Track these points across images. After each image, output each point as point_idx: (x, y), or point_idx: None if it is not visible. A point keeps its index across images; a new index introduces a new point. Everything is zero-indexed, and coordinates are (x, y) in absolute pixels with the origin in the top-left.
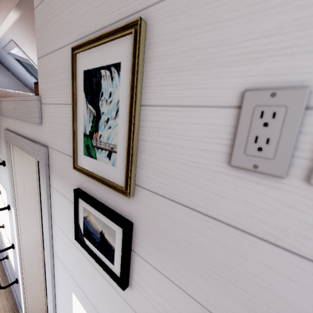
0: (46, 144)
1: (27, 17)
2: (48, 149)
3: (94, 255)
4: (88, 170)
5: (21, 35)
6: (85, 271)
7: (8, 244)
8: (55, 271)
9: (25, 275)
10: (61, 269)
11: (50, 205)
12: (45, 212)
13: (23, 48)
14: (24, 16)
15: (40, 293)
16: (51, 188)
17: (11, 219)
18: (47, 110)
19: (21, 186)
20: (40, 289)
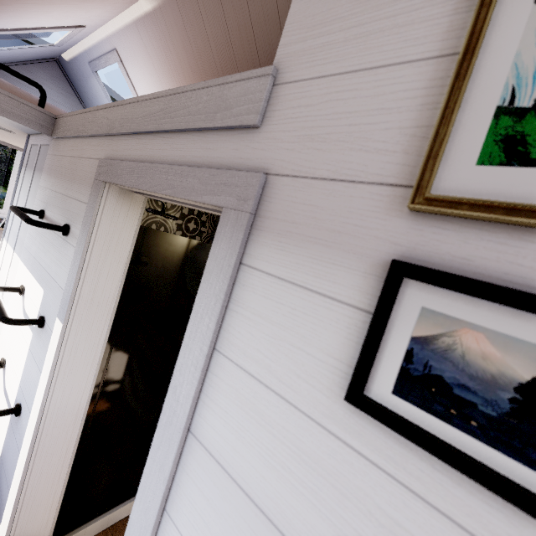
0: (259, 170)
1: (164, 13)
2: (264, 181)
3: (462, 456)
4: (502, 201)
5: (137, 43)
6: (348, 502)
7: (0, 404)
8: (174, 487)
9: (28, 484)
10: (209, 484)
11: (223, 311)
12: (202, 327)
13: (129, 65)
14: (160, 11)
15: (41, 535)
16: (244, 270)
17: (36, 349)
18: (295, 93)
19: (92, 280)
20: (44, 526)
